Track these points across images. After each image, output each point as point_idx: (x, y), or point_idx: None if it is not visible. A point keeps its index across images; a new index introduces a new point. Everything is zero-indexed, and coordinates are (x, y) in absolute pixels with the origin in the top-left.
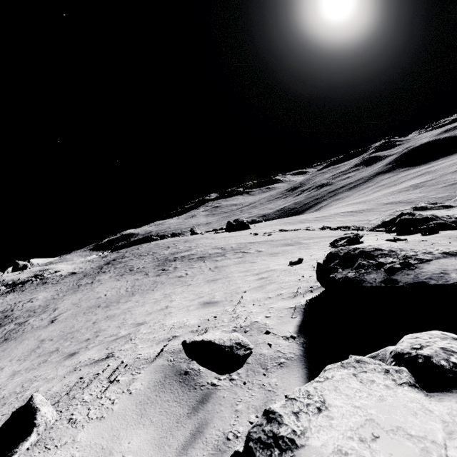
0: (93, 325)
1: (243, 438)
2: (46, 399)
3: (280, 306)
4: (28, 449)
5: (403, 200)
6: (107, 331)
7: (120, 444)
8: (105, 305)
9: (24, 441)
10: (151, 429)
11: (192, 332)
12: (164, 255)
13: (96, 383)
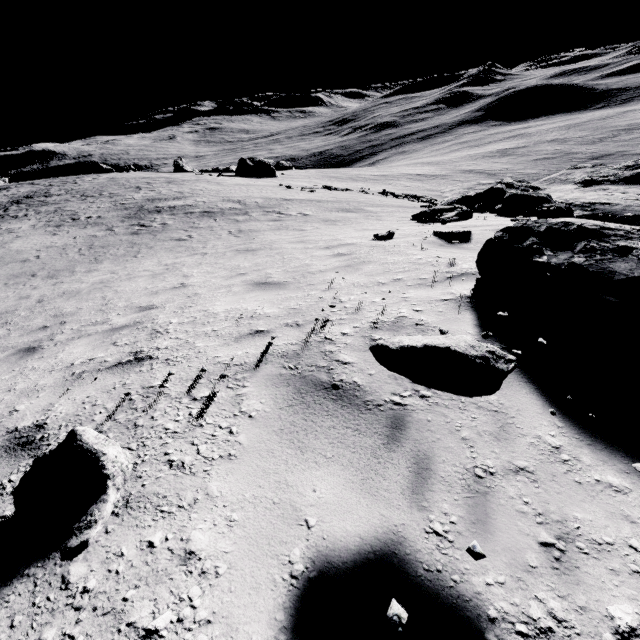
0: (41, 305)
1: (502, 475)
2: (58, 426)
3: (421, 297)
4: (116, 515)
5: (485, 170)
6: (80, 316)
7: (300, 494)
8: (46, 275)
9: (98, 503)
10: (334, 469)
11: (290, 326)
12: (135, 201)
13: (166, 402)
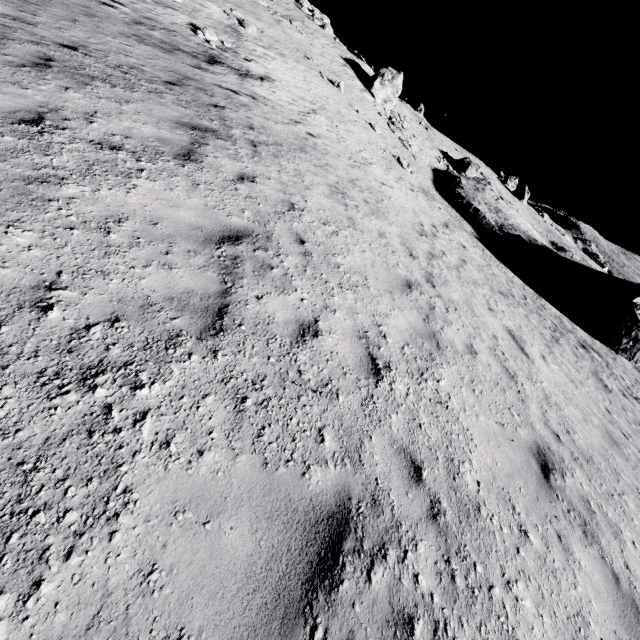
0: None
1: None
2: None
3: None
4: None
5: None
6: None
7: None
8: None
9: None
10: None
11: None
12: None
13: None
